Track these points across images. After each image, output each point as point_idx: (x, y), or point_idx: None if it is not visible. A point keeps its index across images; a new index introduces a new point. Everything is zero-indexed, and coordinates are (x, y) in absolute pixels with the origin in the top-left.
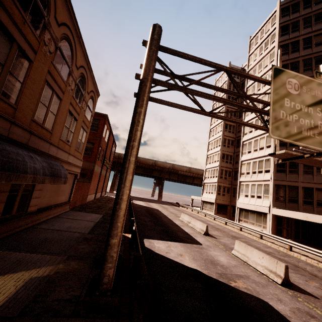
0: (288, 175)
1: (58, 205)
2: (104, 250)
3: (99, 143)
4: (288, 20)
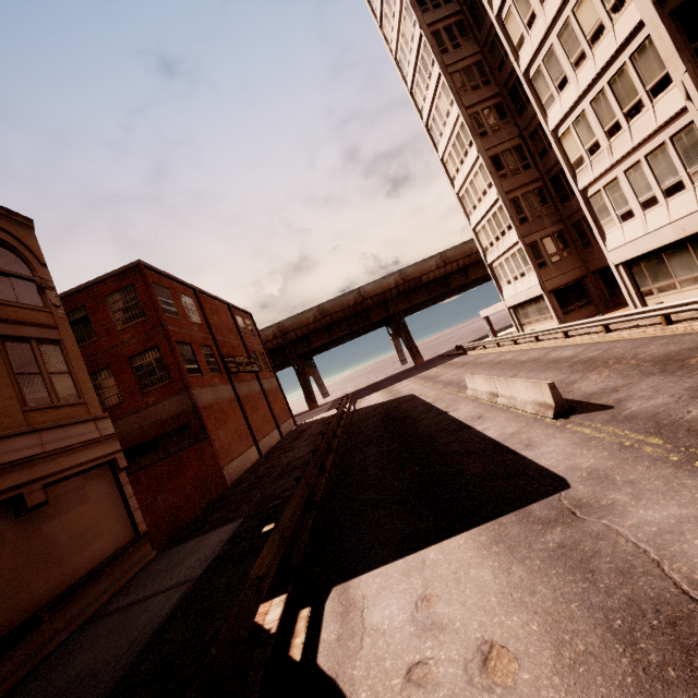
0: None
1: (74, 588)
2: None
3: (166, 338)
4: None
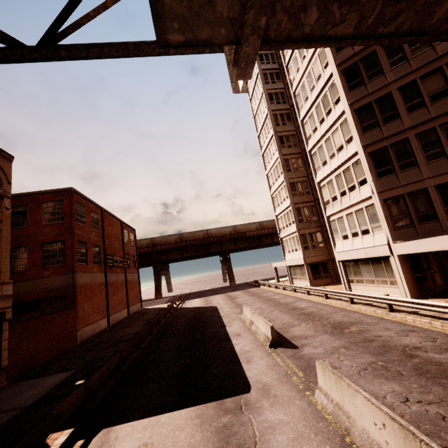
0: (400, 176)
1: None
2: None
3: (71, 237)
4: None
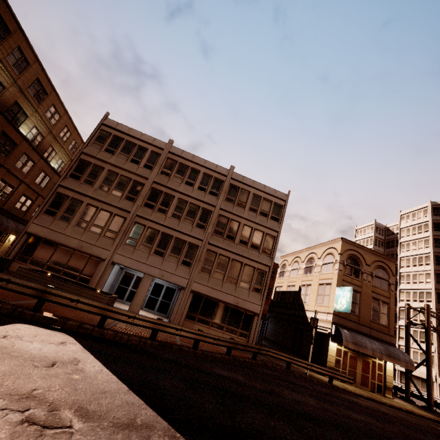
0: None
1: None
2: (429, 395)
3: None
4: (439, 220)
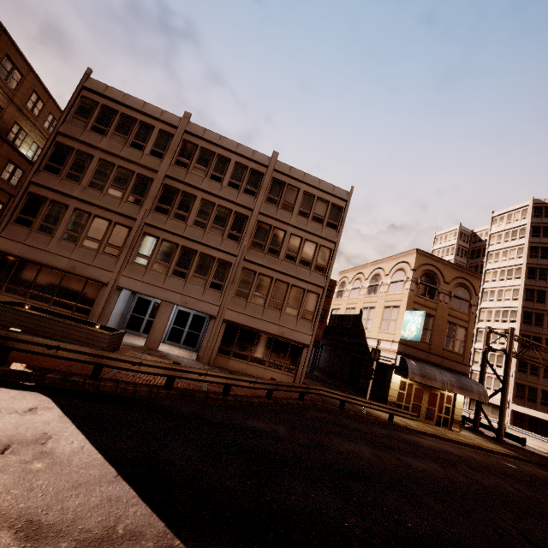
0: (528, 376)
1: None
2: (500, 426)
3: None
4: (540, 223)
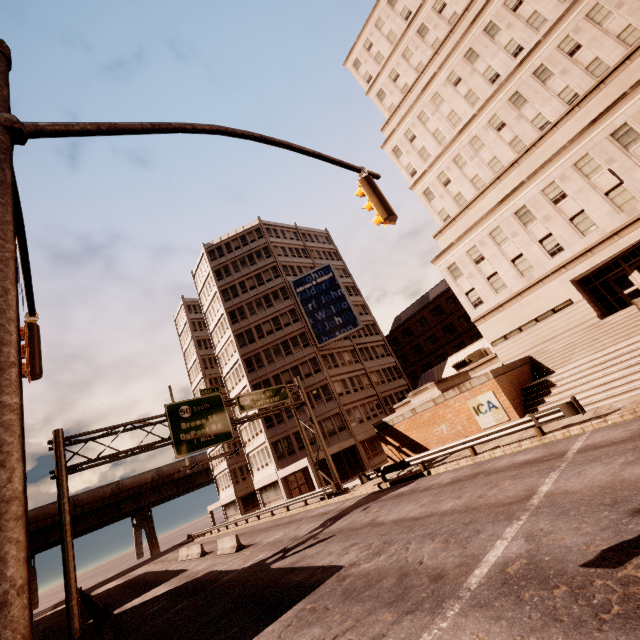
0: (278, 428)
1: None
2: (68, 615)
3: None
4: (219, 265)
